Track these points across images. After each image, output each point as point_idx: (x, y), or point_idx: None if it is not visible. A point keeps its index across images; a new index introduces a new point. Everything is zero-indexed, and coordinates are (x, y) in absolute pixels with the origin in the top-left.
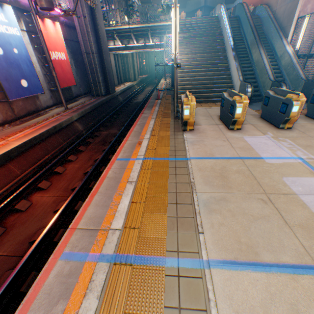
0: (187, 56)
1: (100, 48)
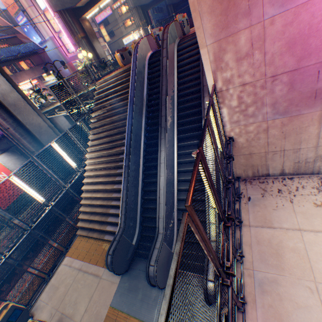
0: (95, 154)
1: (40, 141)
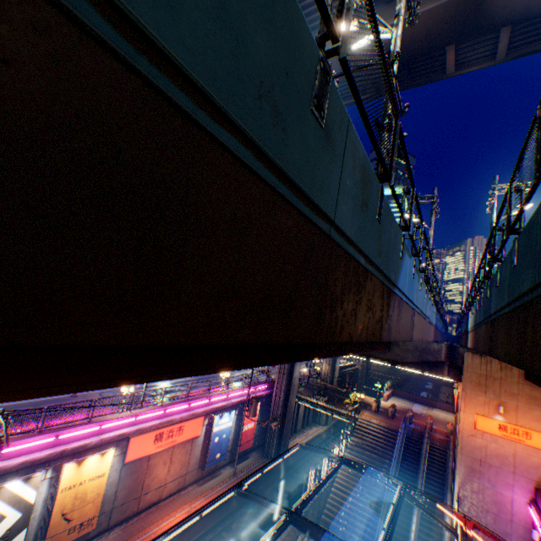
0: (349, 468)
1: (284, 416)
